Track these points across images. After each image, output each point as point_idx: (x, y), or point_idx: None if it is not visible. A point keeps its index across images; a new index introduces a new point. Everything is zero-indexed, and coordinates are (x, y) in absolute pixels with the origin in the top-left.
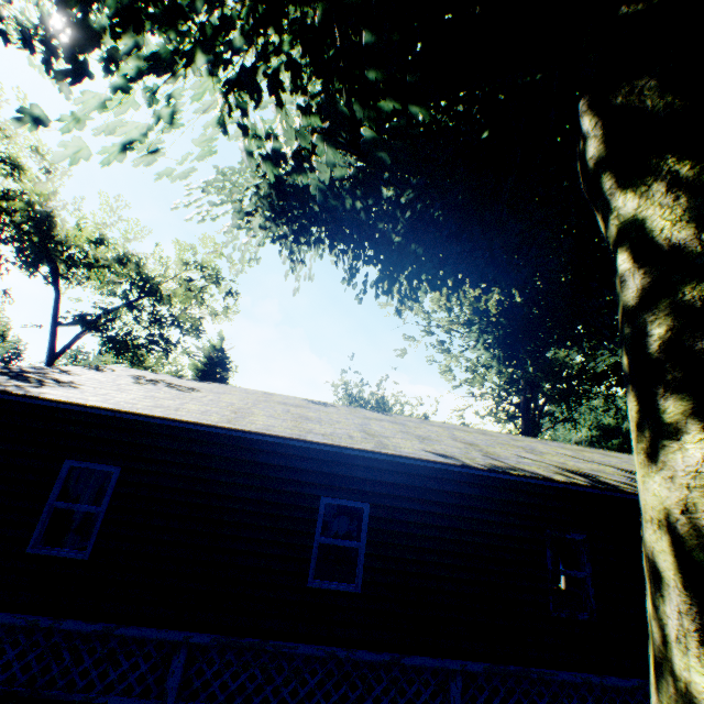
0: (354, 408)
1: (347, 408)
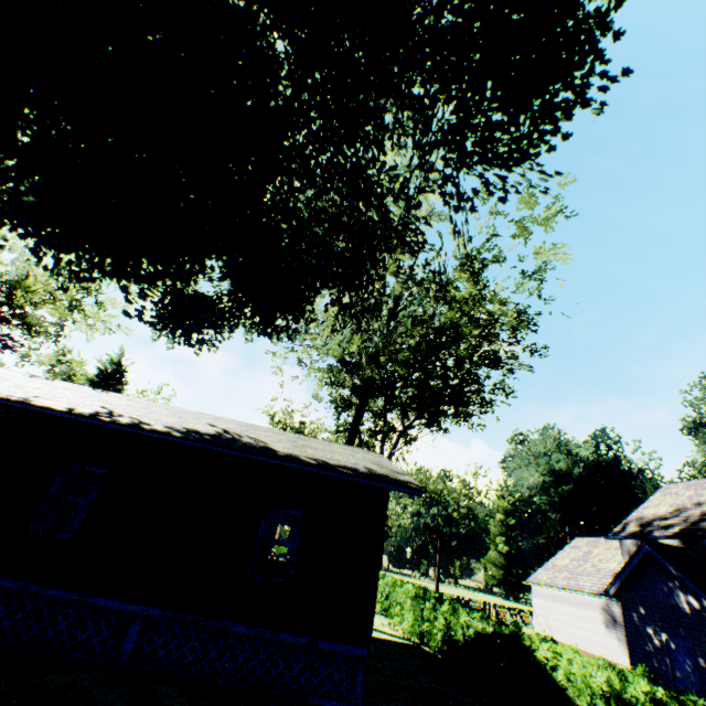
0: (77, 385)
1: (60, 383)
